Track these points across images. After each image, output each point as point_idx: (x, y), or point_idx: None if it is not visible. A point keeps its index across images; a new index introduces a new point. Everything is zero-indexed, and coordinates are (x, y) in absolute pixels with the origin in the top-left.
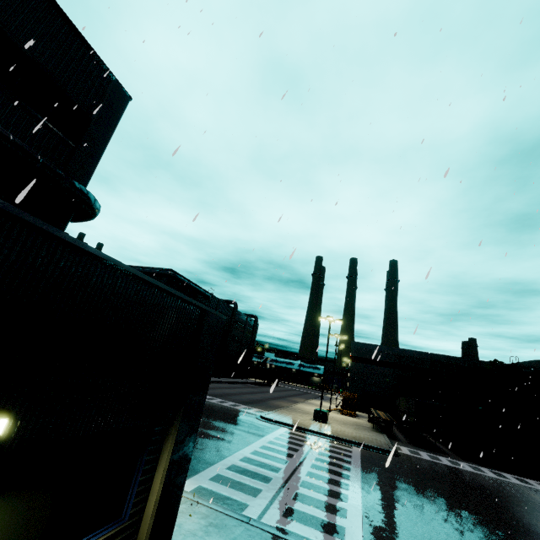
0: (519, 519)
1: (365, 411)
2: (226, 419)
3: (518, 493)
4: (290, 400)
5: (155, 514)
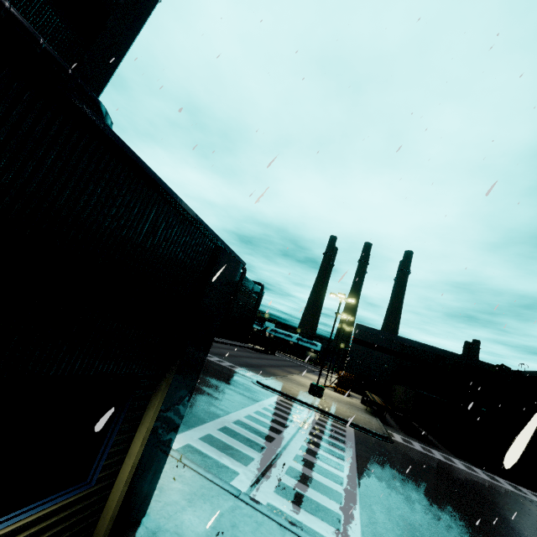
0: (520, 531)
1: (358, 392)
2: (222, 379)
3: (514, 501)
4: (286, 370)
5: (130, 480)
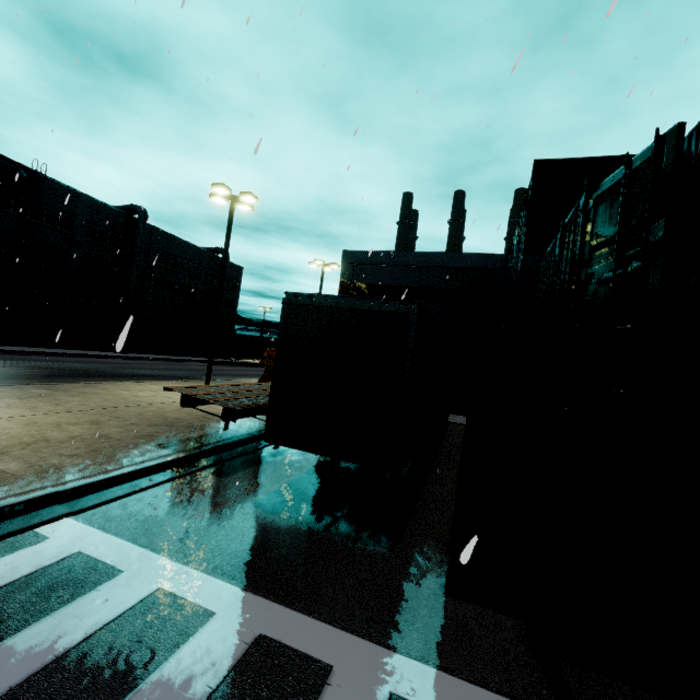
0: None
1: None
2: None
3: None
4: (197, 379)
5: None
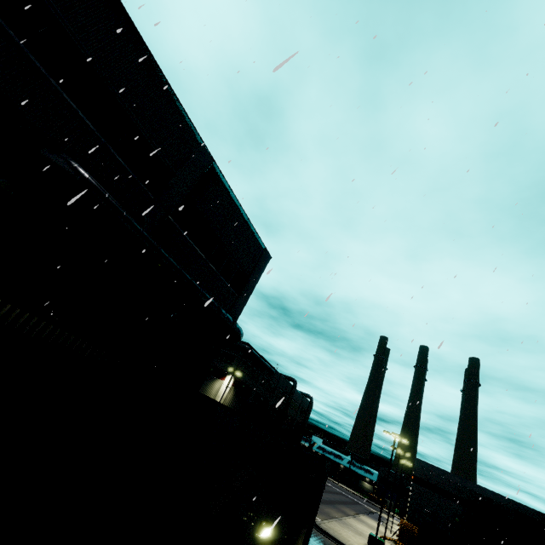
0: None
1: None
2: None
3: None
4: (339, 509)
5: None
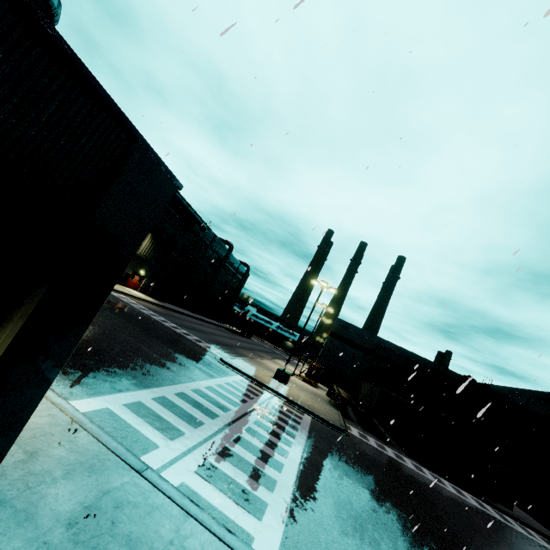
0: (454, 534)
1: (327, 385)
2: (182, 350)
3: (454, 503)
4: (258, 354)
5: None
